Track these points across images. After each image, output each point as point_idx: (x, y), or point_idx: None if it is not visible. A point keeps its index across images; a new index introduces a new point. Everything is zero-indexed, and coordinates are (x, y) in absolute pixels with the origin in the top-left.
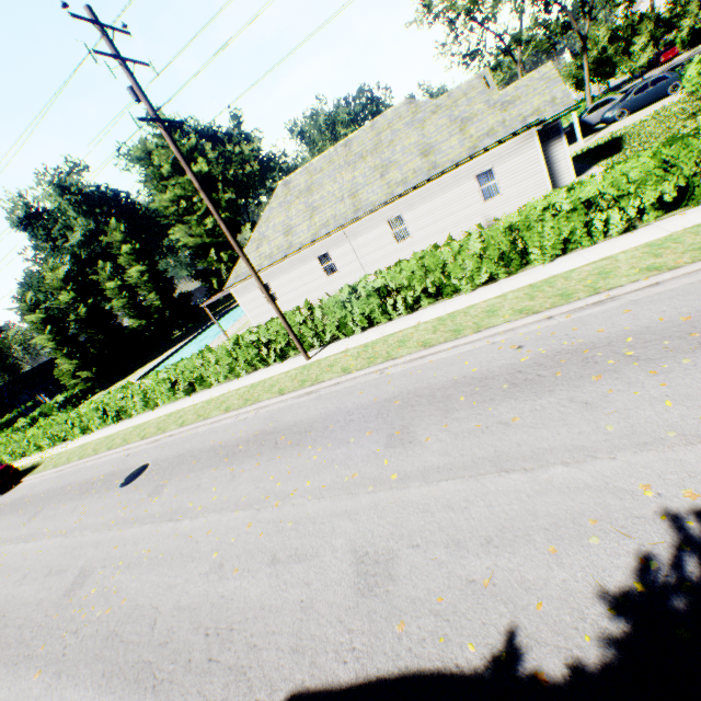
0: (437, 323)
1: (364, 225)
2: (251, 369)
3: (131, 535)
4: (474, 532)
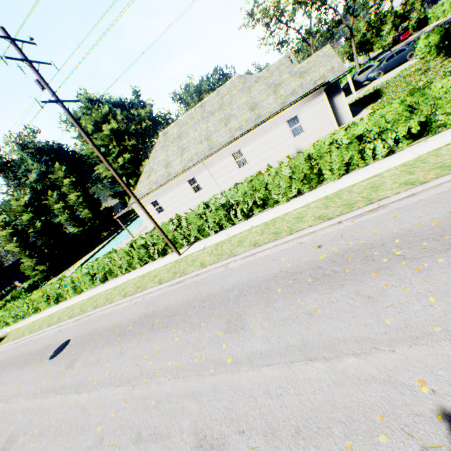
0: (264, 227)
1: (216, 157)
2: (143, 263)
3: (48, 404)
4: (287, 421)
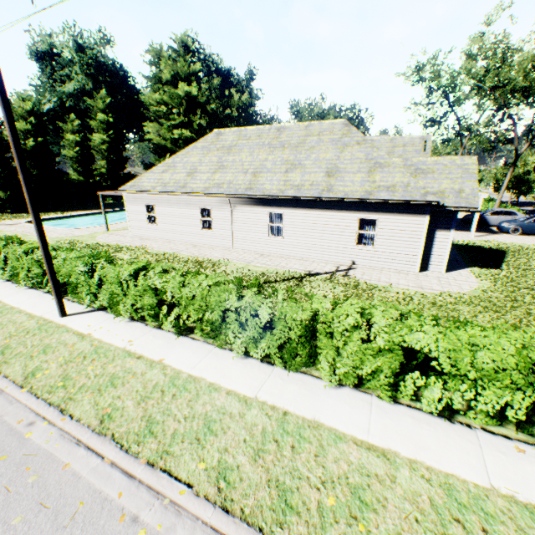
0: (164, 383)
1: (249, 204)
2: (35, 284)
3: None
4: None
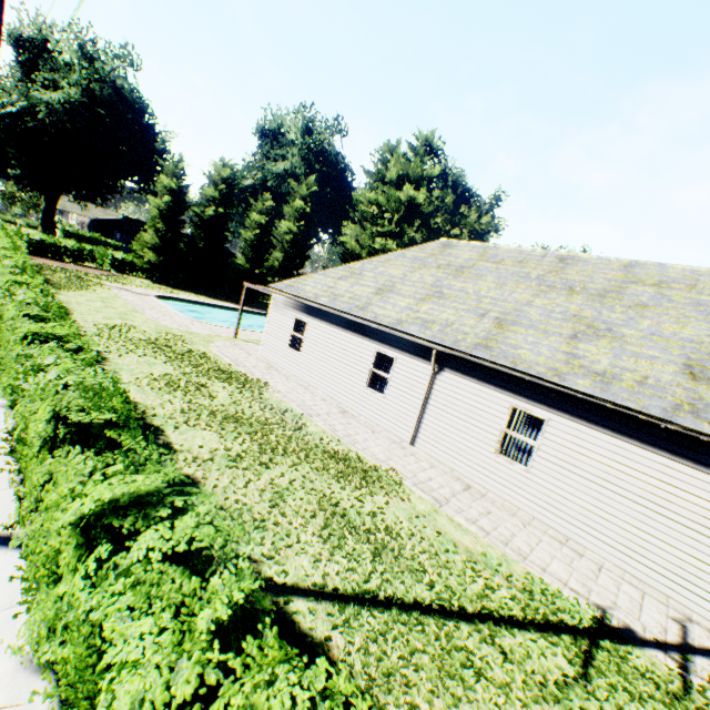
0: None
1: (473, 374)
2: None
3: None
4: None
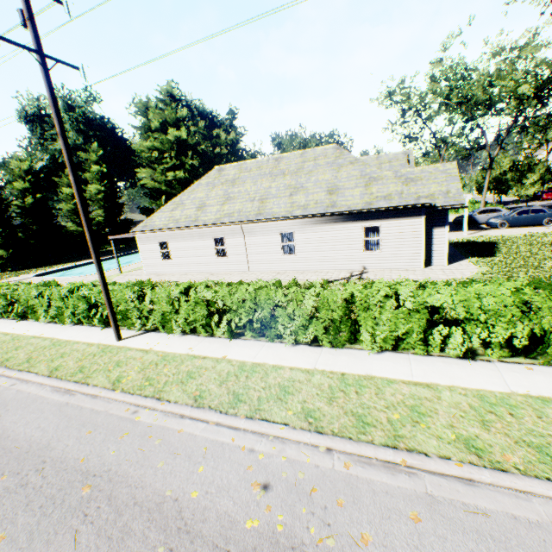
0: (235, 370)
1: (261, 228)
2: (79, 320)
3: None
4: None
